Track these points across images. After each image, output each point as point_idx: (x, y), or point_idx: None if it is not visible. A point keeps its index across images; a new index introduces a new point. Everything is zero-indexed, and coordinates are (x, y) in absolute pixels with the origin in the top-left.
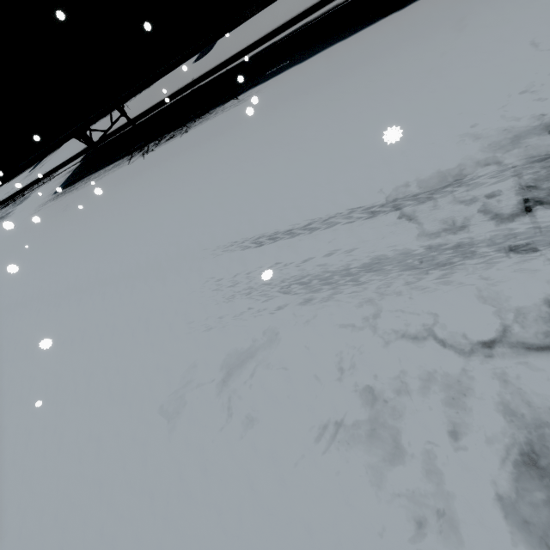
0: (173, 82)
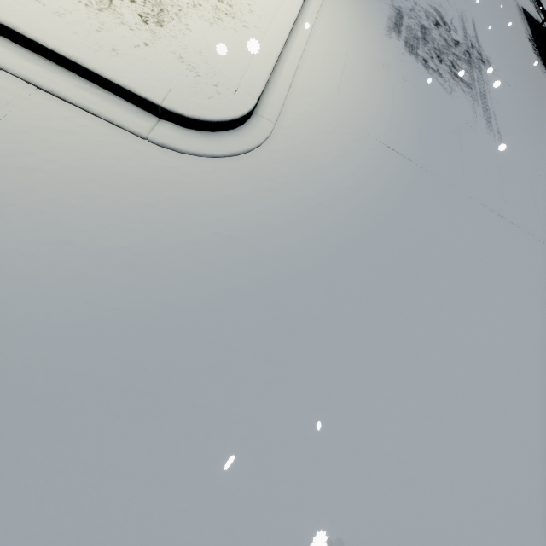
0: None
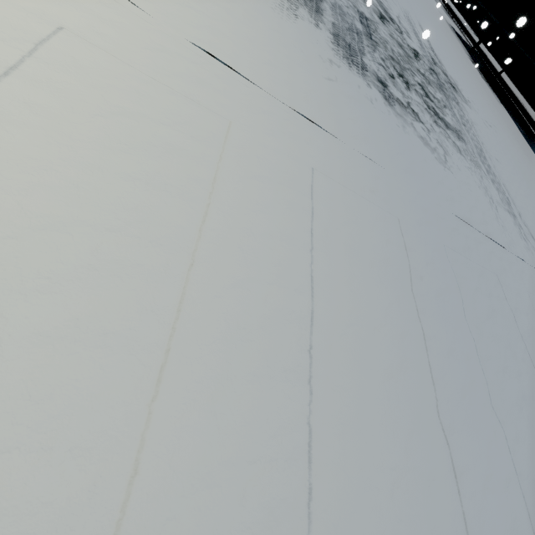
0: (530, 110)
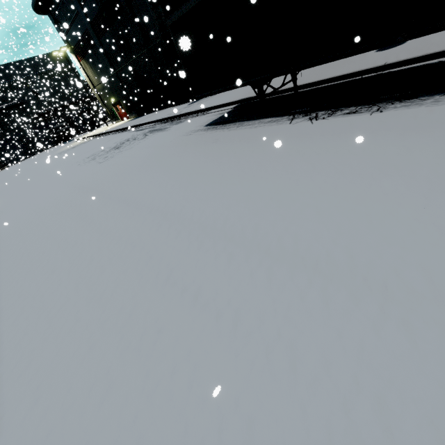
0: (348, 64)
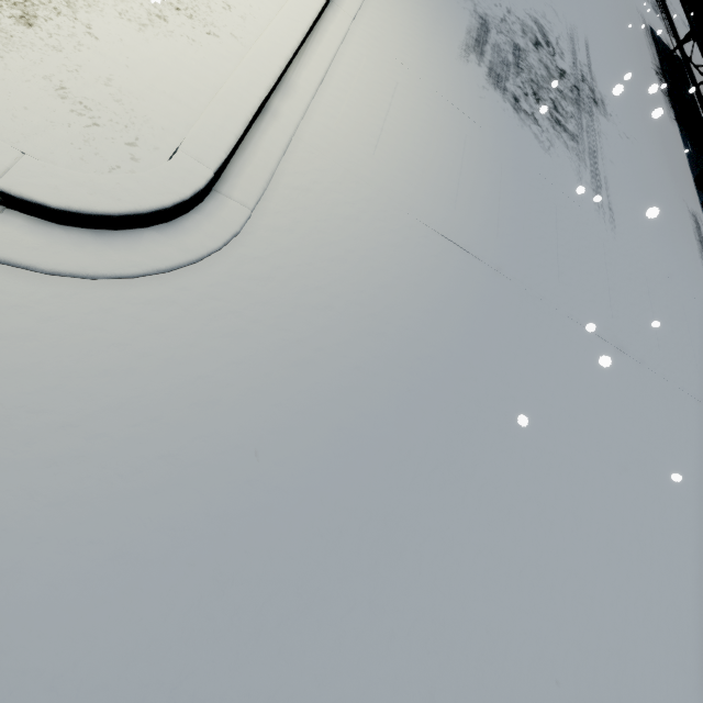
0: None
